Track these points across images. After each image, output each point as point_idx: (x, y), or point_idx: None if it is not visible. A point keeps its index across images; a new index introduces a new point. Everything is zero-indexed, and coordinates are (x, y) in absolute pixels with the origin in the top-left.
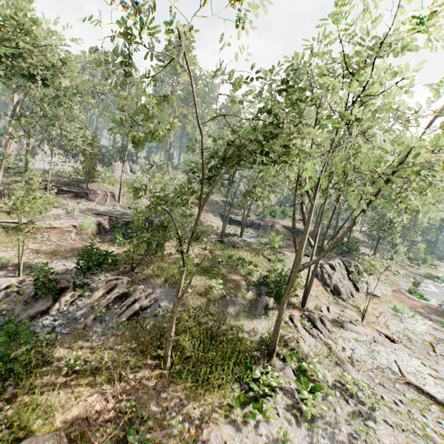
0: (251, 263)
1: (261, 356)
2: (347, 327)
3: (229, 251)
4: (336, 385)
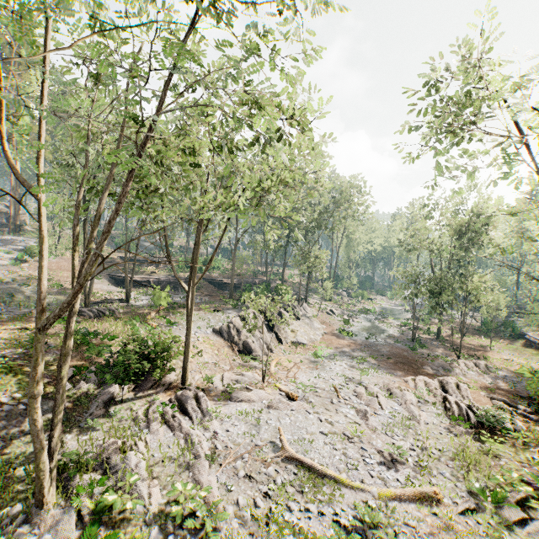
0: (106, 337)
1: (25, 511)
2: (237, 397)
3: (82, 325)
4: (164, 511)
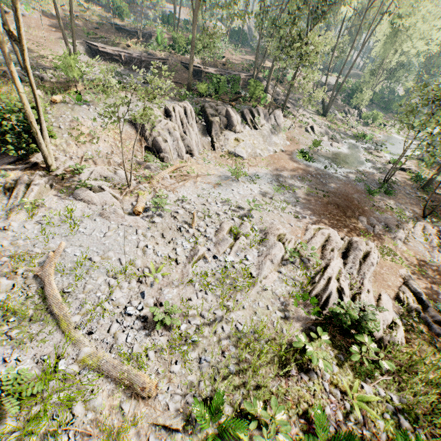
0: None
1: None
2: (79, 195)
3: None
4: None
